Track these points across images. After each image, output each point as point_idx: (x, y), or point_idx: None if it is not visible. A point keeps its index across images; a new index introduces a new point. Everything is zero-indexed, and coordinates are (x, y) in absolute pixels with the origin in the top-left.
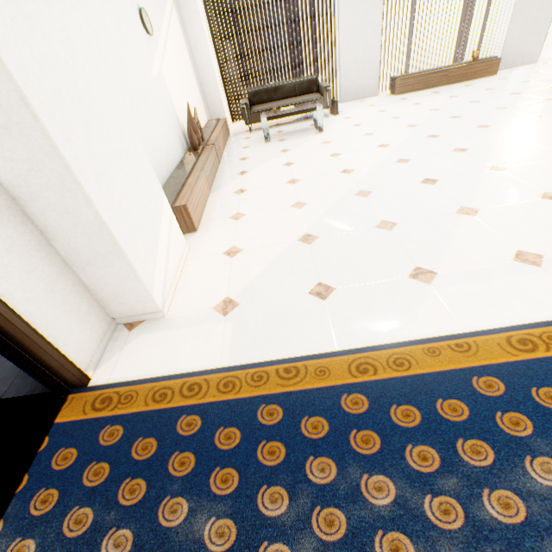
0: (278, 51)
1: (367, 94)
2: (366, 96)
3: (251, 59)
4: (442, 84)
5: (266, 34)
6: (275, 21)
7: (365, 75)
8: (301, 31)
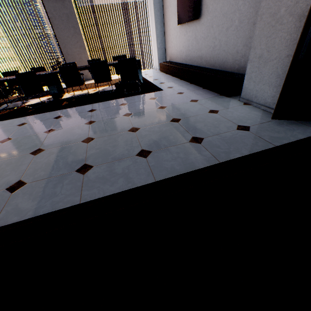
0: (124, 47)
1: None
2: None
3: (109, 51)
4: None
5: (118, 39)
6: (122, 32)
7: None
8: (136, 38)
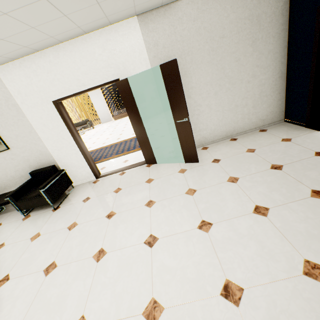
0: None
1: (109, 120)
2: (109, 121)
3: None
4: (126, 116)
5: None
6: None
7: (106, 116)
8: None
